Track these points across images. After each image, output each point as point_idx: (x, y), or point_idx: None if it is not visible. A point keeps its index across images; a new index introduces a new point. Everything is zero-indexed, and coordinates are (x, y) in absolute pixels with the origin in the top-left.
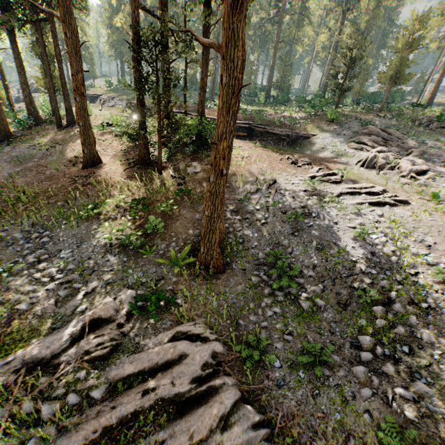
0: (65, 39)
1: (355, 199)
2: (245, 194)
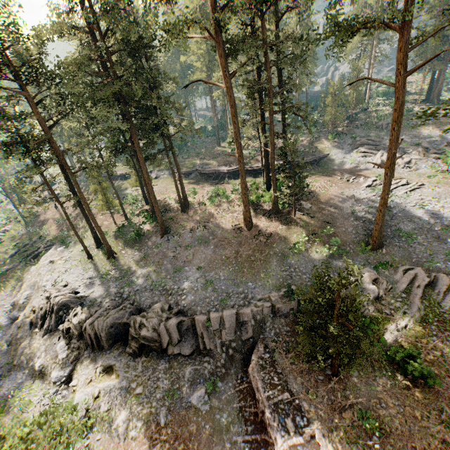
0: (240, 165)
1: (400, 191)
2: (349, 209)
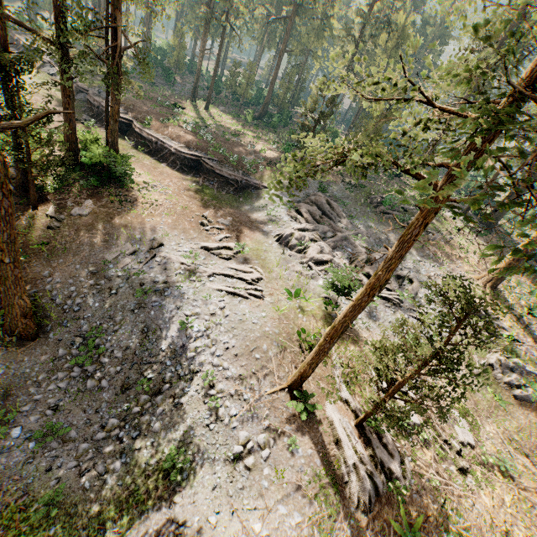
0: None
1: (222, 284)
2: (117, 255)
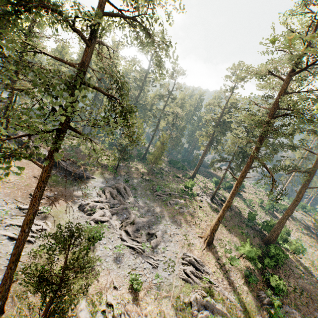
0: None
1: (12, 231)
2: None
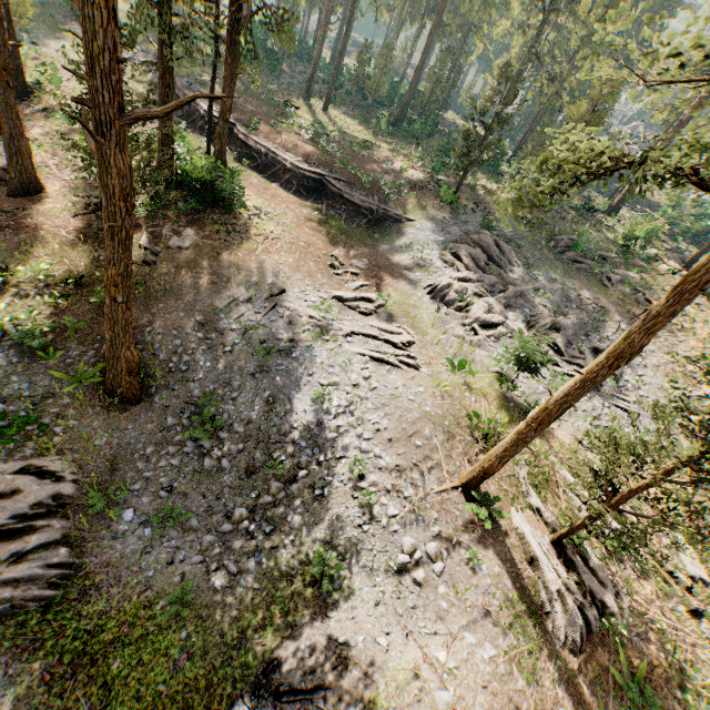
0: None
1: (363, 347)
2: (229, 301)
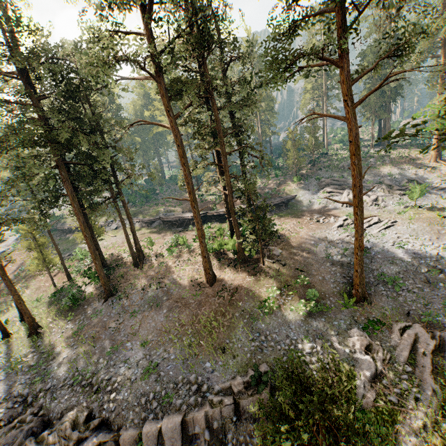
0: (193, 210)
1: (374, 230)
2: (323, 252)
